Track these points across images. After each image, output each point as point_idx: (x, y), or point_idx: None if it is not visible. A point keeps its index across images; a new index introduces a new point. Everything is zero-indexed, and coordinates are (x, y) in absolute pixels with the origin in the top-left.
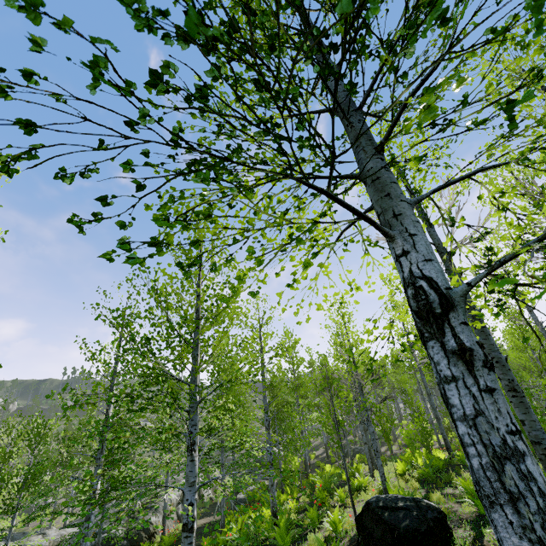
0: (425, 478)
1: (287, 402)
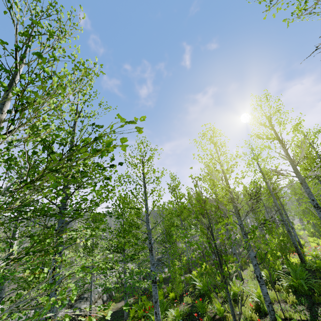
0: (293, 286)
1: (174, 223)
